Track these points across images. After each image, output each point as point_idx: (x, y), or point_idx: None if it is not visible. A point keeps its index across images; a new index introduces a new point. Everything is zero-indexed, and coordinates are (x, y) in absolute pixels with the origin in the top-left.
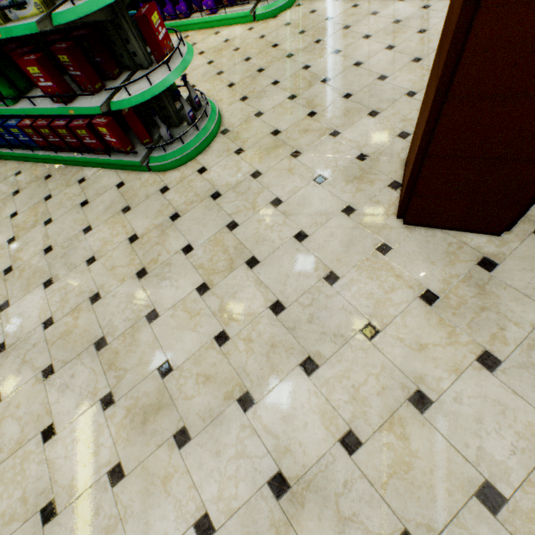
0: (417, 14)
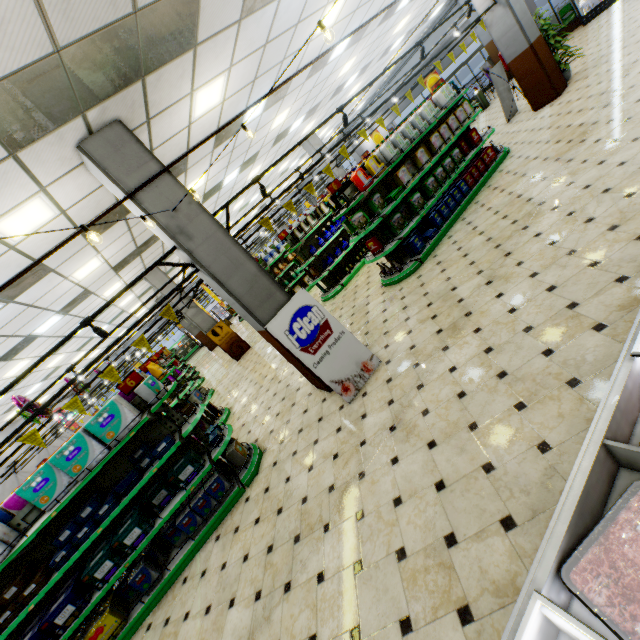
0: None
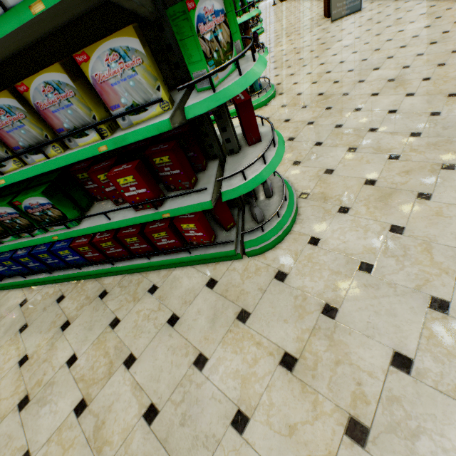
0: (404, 72)
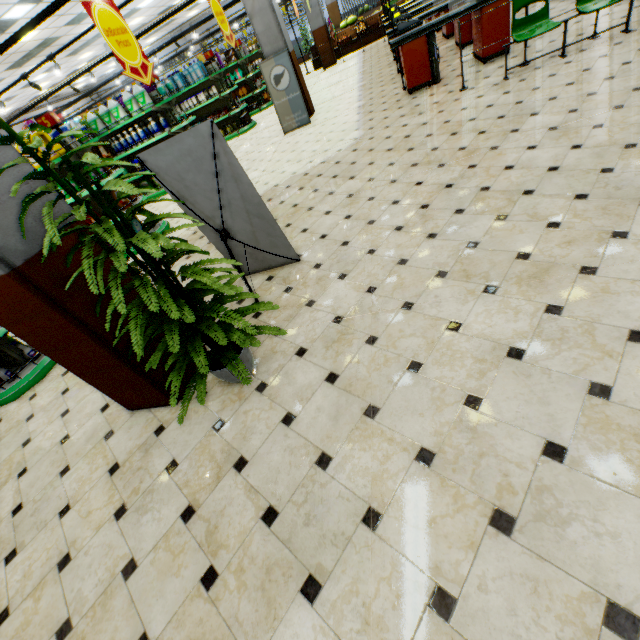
0: None
